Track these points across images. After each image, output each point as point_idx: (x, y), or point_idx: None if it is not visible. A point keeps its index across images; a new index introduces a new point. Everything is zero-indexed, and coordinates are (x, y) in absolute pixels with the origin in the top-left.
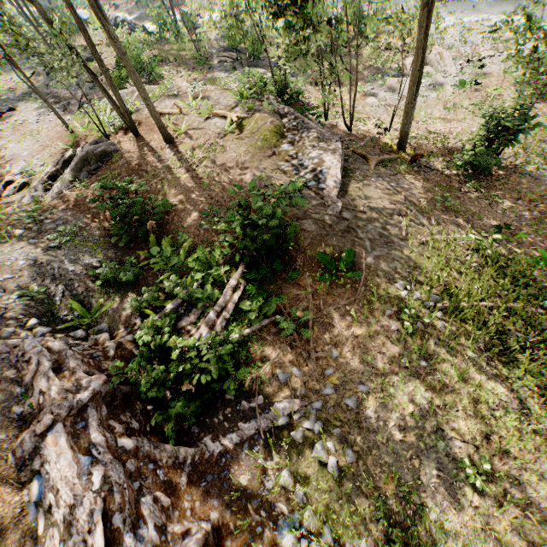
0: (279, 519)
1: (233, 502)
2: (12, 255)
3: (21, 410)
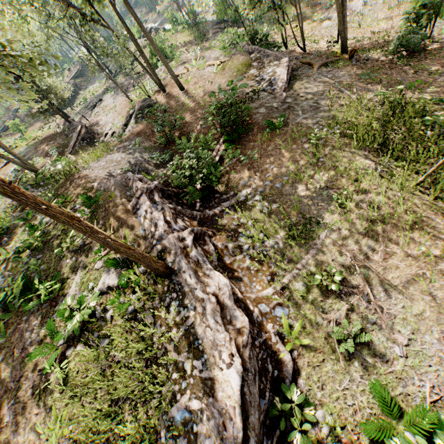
0: (239, 234)
1: (219, 230)
2: (115, 156)
3: (130, 194)
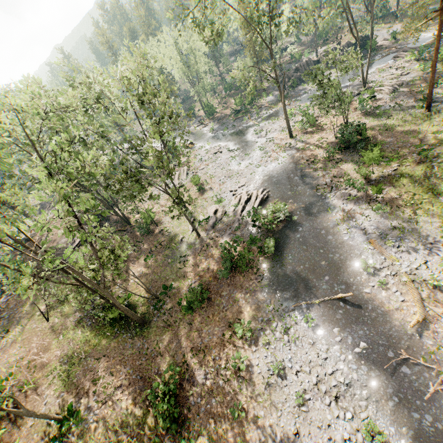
0: None
1: None
2: None
3: None
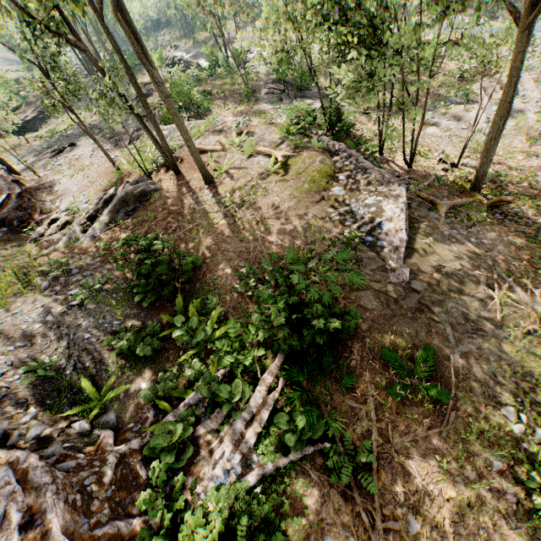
0: None
1: None
2: (30, 316)
3: None
